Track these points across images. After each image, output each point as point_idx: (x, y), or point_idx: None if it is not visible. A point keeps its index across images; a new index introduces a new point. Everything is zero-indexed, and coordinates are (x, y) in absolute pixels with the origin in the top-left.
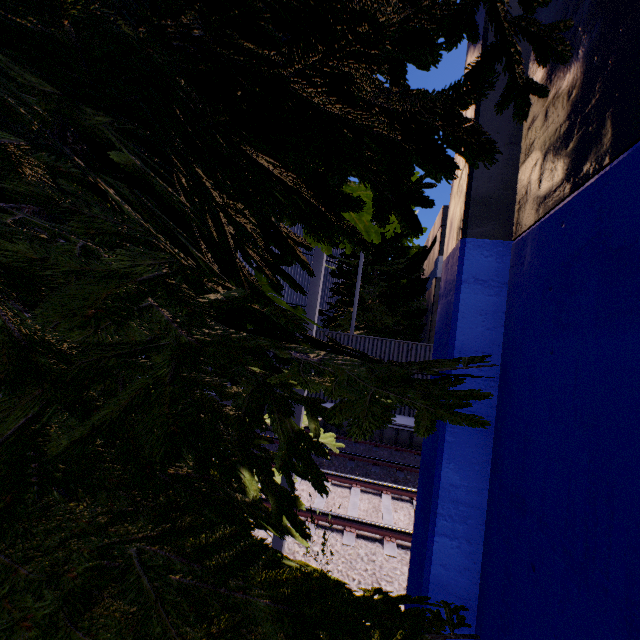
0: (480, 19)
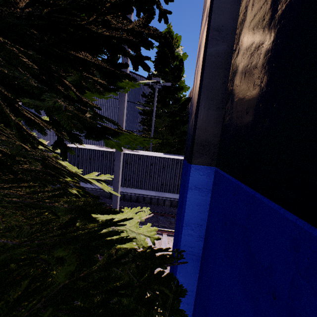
0: (207, 9)
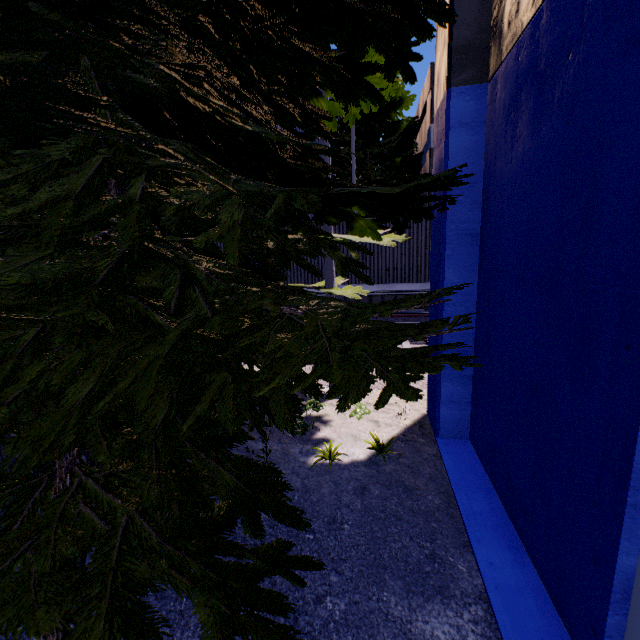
0: None
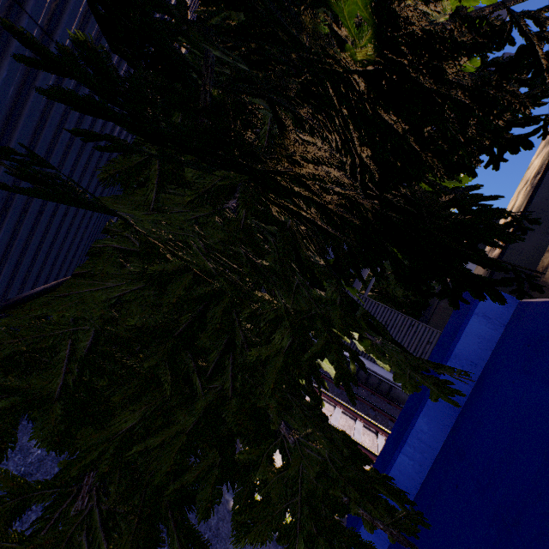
0: None
